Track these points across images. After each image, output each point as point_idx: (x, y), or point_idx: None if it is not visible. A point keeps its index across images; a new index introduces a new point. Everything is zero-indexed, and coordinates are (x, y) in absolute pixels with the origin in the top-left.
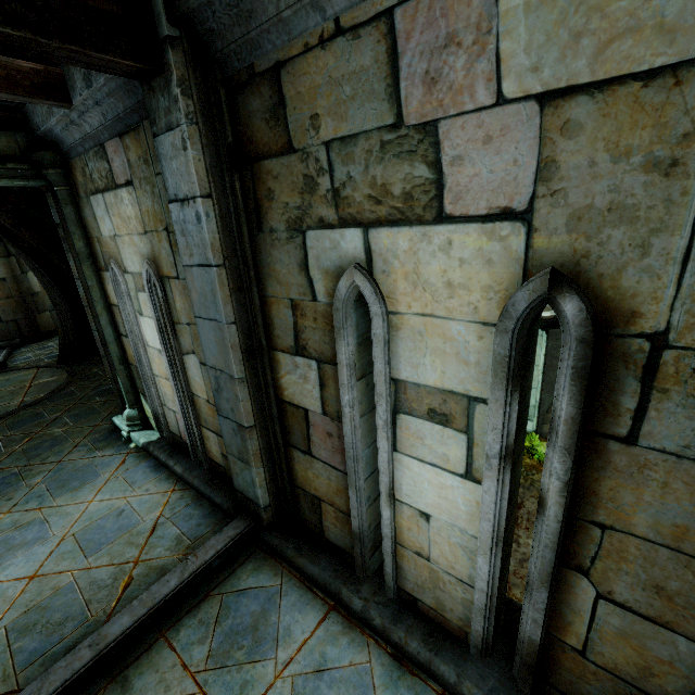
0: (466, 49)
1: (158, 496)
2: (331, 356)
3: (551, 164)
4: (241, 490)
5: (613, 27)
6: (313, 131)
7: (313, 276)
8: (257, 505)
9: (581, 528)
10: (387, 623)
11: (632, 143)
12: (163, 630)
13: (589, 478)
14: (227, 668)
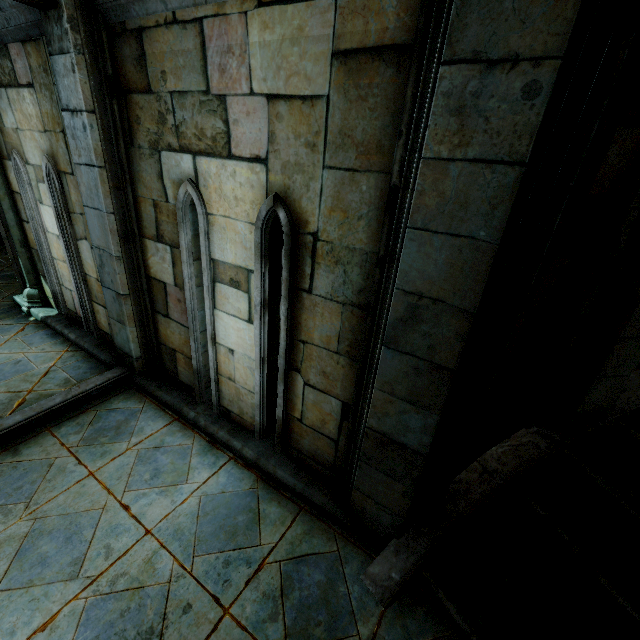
0: (237, 58)
1: (52, 354)
2: (178, 243)
3: (273, 135)
4: (120, 346)
5: (291, 69)
6: (163, 82)
7: (166, 184)
8: (131, 357)
9: (296, 345)
10: (208, 424)
11: (301, 131)
12: (48, 427)
13: (297, 315)
14: (94, 445)
